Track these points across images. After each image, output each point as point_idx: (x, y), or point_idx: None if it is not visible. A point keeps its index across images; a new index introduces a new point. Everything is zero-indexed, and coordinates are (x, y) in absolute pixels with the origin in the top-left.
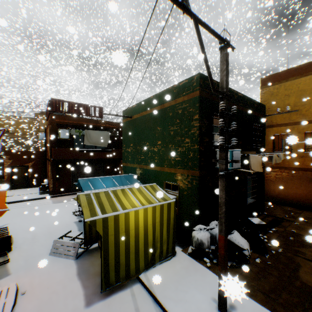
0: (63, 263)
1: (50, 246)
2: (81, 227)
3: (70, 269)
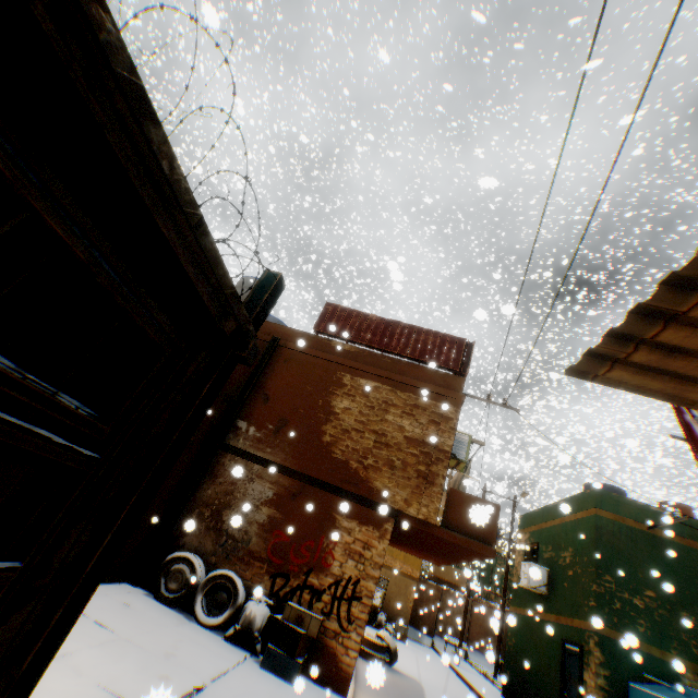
0: None
1: None
2: None
3: None
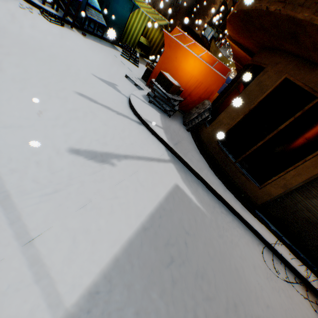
0: (142, 67)
1: (131, 65)
2: (98, 42)
3: (144, 66)
